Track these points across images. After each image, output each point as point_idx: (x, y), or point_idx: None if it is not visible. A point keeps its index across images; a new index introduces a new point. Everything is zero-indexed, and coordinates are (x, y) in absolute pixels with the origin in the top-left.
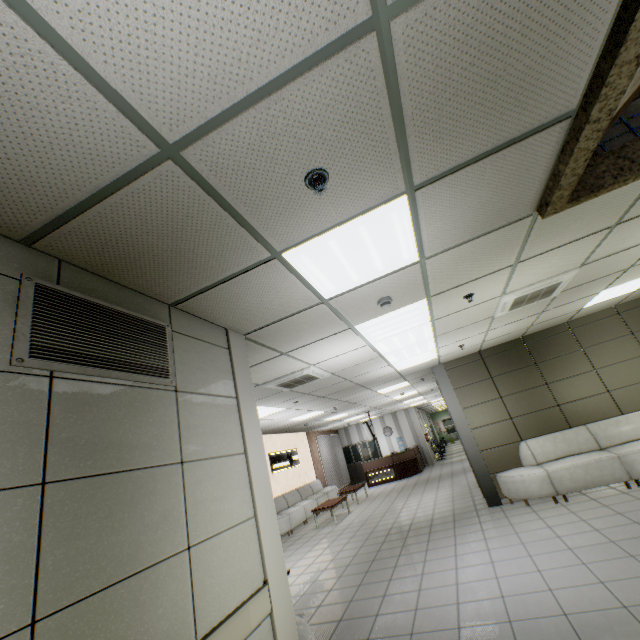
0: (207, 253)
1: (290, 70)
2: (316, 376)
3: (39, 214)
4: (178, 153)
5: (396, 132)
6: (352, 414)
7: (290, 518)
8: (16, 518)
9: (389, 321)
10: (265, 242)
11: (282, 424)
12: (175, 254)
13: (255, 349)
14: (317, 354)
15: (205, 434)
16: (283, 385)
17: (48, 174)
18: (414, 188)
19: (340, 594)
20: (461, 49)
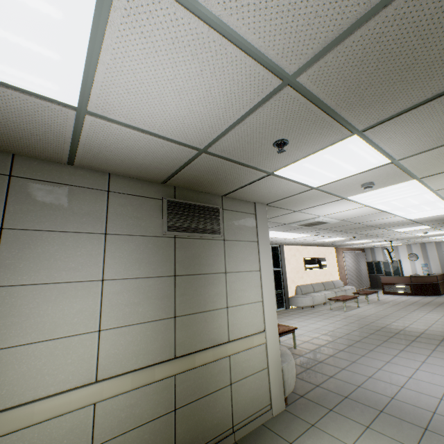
0: (232, 177)
1: (246, 112)
2: (326, 222)
3: (164, 176)
4: (206, 150)
5: (328, 112)
6: (374, 241)
7: (313, 299)
8: (168, 286)
9: (380, 194)
10: (261, 169)
11: (312, 242)
12: (217, 180)
13: (275, 209)
14: (322, 211)
15: (237, 260)
16: (302, 225)
17: (163, 166)
18: (361, 130)
19: (326, 350)
20: (361, 67)
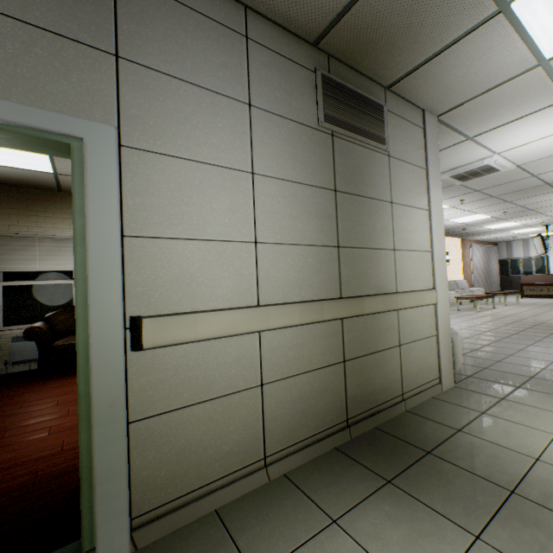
0: (432, 23)
1: None
2: (496, 168)
3: (328, 16)
4: None
5: None
6: (523, 225)
7: None
8: (328, 203)
9: None
10: None
11: None
12: (405, 31)
13: (442, 133)
14: (507, 139)
15: (404, 190)
16: (456, 177)
17: None
18: None
19: (476, 341)
20: None
